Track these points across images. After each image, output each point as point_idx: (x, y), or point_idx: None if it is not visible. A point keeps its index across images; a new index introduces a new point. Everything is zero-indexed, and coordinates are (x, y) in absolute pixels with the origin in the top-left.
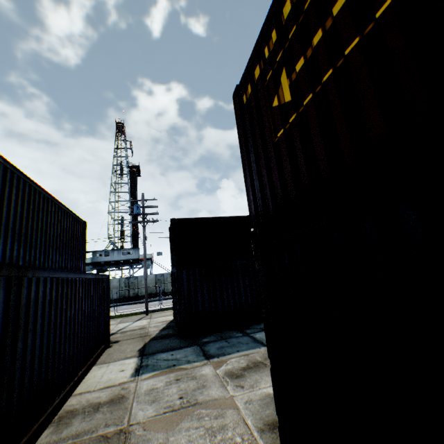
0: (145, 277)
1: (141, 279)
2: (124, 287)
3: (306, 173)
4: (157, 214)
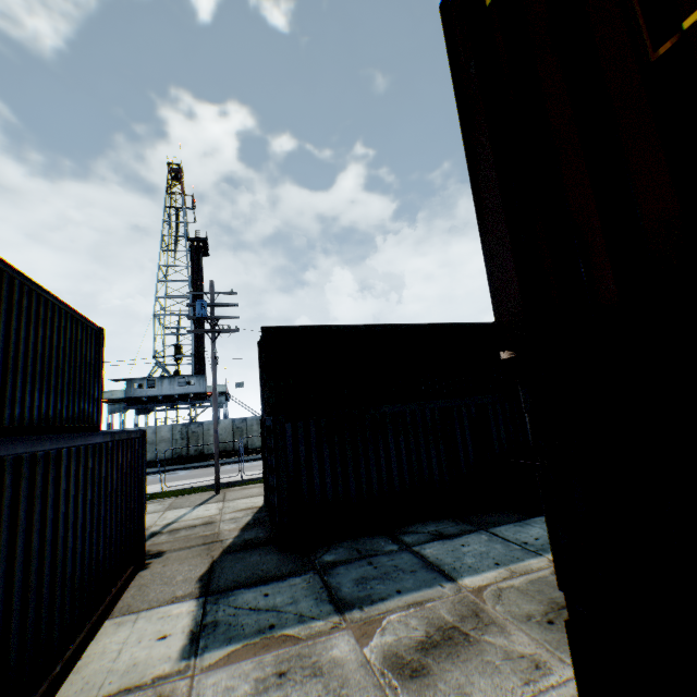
0: (215, 428)
1: (208, 426)
2: (180, 440)
3: None
4: (236, 317)
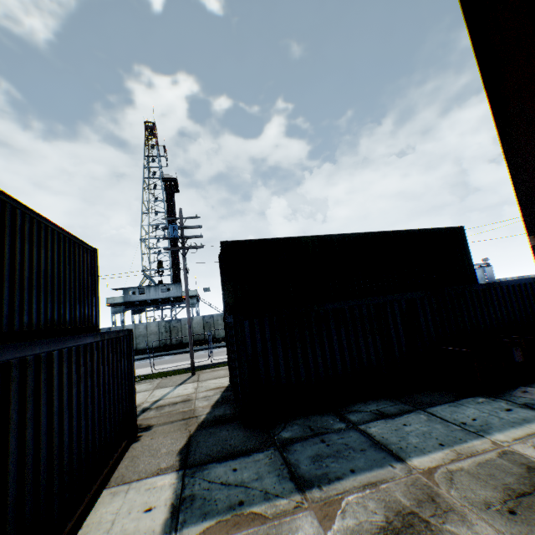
0: (188, 324)
1: (185, 322)
2: (164, 332)
3: None
4: (201, 237)
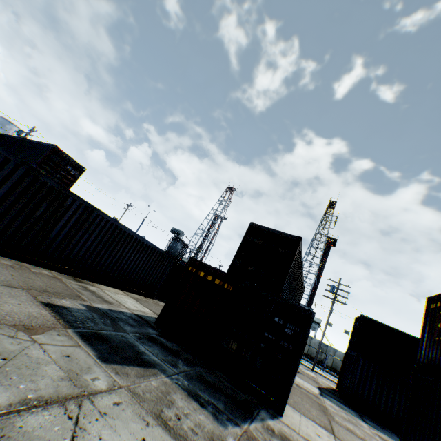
0: (320, 341)
1: None
2: None
3: (437, 360)
4: (346, 298)
